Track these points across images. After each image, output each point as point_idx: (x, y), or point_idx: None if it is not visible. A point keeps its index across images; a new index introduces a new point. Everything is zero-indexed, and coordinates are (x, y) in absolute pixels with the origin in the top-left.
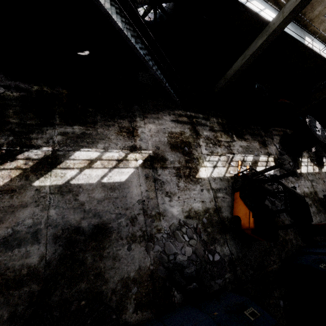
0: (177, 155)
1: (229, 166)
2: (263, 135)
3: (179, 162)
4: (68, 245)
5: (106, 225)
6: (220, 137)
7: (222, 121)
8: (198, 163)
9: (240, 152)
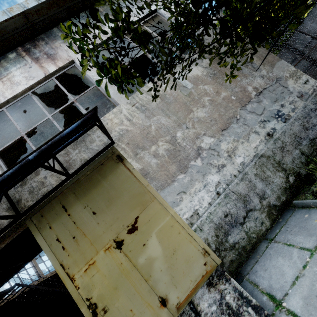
0: None
1: None
2: None
3: None
4: None
5: None
6: None
7: None
8: None
9: None
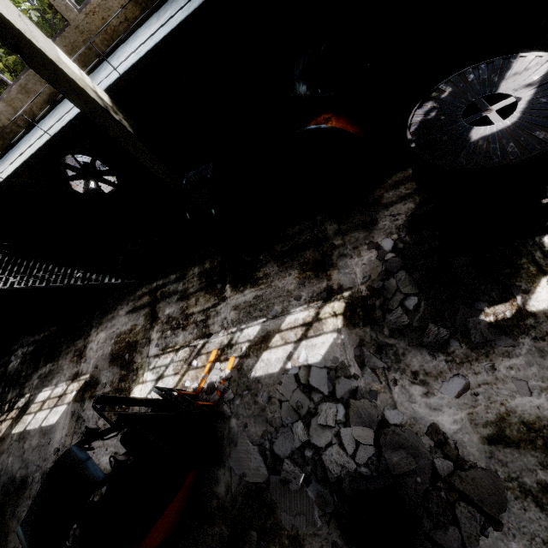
0: (114, 371)
1: (187, 371)
2: (330, 233)
3: (112, 383)
4: (5, 495)
5: (28, 478)
6: (194, 306)
7: (211, 264)
8: (135, 379)
9: (229, 323)
